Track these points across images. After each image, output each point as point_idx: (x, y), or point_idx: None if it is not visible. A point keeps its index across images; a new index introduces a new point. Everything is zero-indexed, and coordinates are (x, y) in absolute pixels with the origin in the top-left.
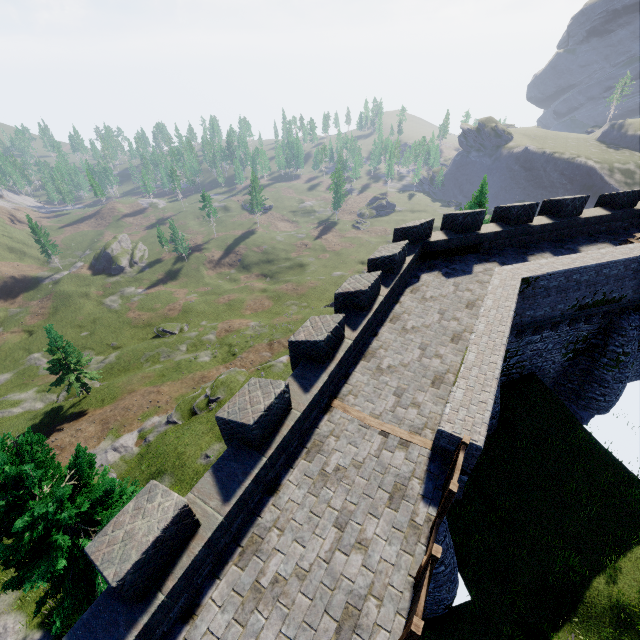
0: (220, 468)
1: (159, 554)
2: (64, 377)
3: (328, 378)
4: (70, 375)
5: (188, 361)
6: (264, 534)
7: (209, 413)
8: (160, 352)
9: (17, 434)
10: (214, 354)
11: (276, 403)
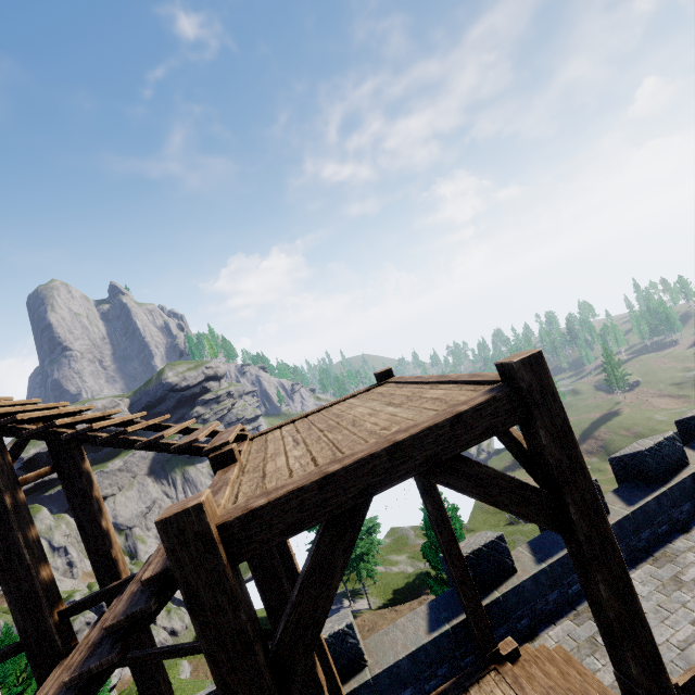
0: (619, 491)
1: None
2: None
3: None
4: None
5: None
6: (677, 554)
7: None
8: (515, 539)
9: (397, 587)
10: None
11: (666, 444)
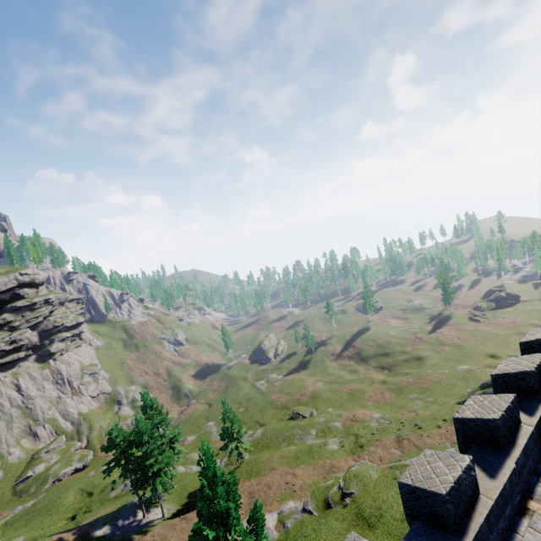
0: None
1: None
2: (229, 443)
3: (515, 466)
4: (233, 442)
5: (318, 446)
6: None
7: (344, 509)
8: (294, 433)
9: (193, 490)
10: (341, 442)
11: (463, 478)
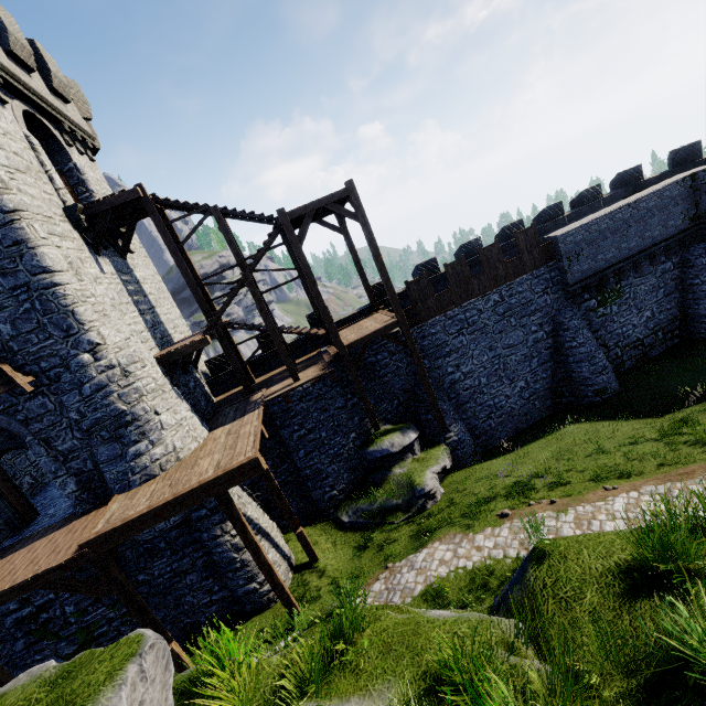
0: None
1: (427, 268)
2: None
3: (507, 244)
4: None
5: None
6: None
7: None
8: None
9: None
10: None
11: (473, 243)
